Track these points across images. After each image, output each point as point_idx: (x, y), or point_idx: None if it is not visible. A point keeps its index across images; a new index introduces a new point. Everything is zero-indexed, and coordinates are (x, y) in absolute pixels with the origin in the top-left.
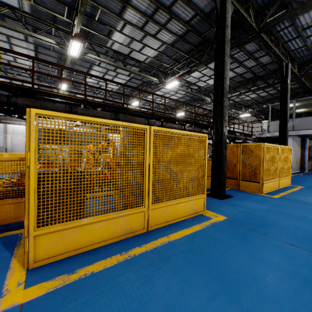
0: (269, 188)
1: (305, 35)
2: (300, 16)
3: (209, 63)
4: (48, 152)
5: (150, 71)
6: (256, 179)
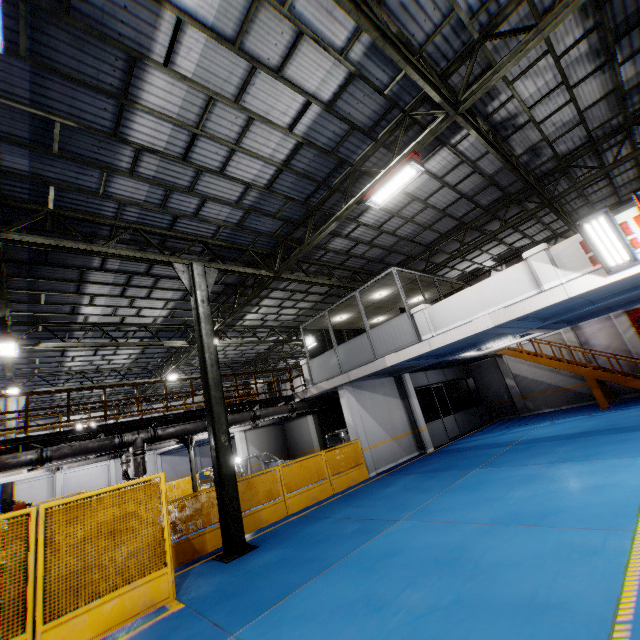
0: None
1: (189, 213)
2: (111, 189)
3: (78, 289)
4: None
5: None
6: None
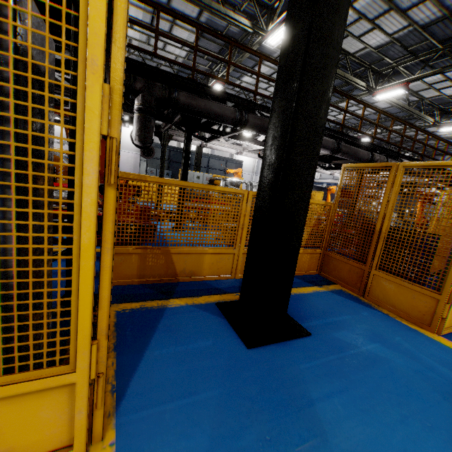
0: None
1: None
2: None
3: None
4: (189, 180)
5: (352, 70)
6: None
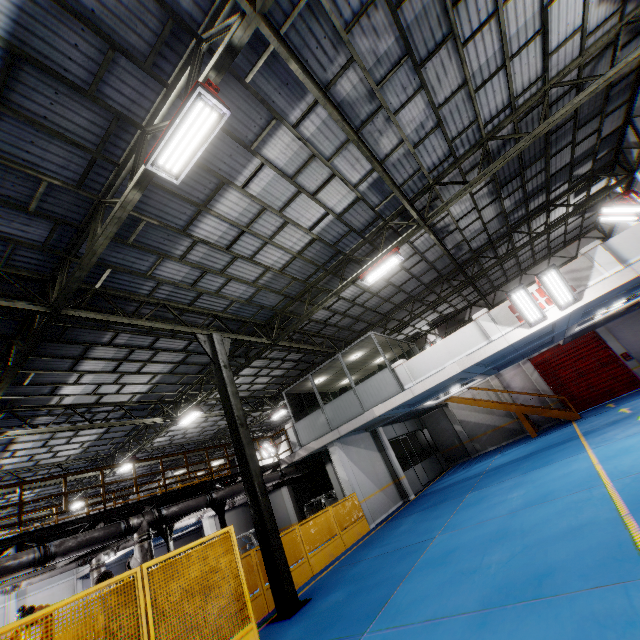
0: None
1: (212, 290)
2: (157, 271)
3: (74, 366)
4: None
5: None
6: None
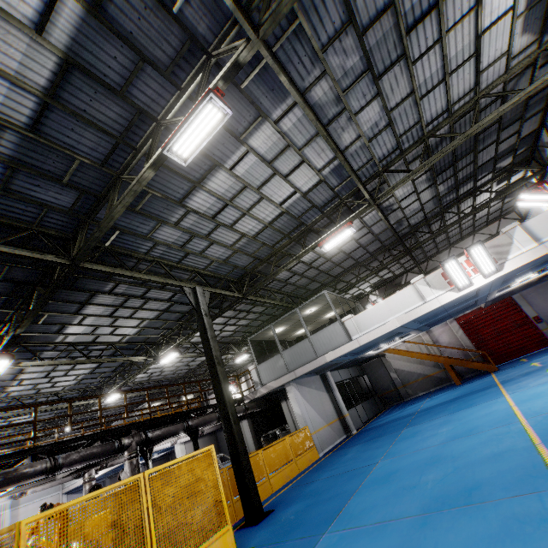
0: None
1: (197, 251)
2: (155, 234)
3: (79, 310)
4: None
5: None
6: None
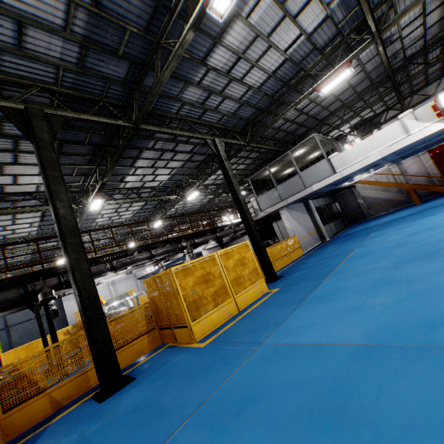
0: (213, 324)
1: (213, 107)
2: (183, 95)
3: (133, 163)
4: None
5: None
6: (184, 322)
